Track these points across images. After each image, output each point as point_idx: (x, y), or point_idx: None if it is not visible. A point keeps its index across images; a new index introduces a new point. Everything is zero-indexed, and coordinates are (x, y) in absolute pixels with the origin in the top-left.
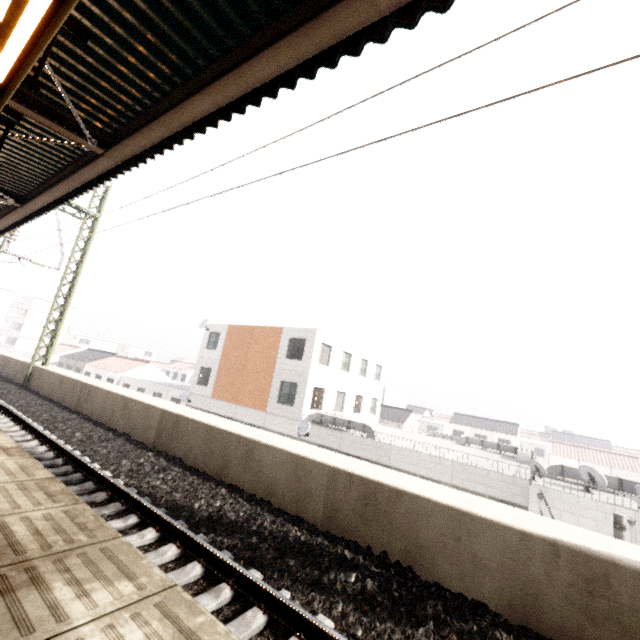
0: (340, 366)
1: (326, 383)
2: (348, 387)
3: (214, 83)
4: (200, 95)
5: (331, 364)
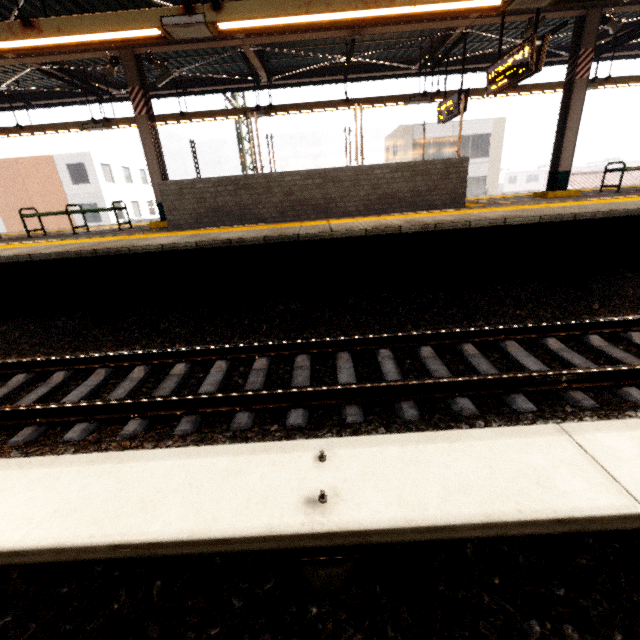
0: (124, 180)
1: (119, 197)
2: (138, 196)
3: (66, 99)
4: (58, 100)
5: (116, 181)
